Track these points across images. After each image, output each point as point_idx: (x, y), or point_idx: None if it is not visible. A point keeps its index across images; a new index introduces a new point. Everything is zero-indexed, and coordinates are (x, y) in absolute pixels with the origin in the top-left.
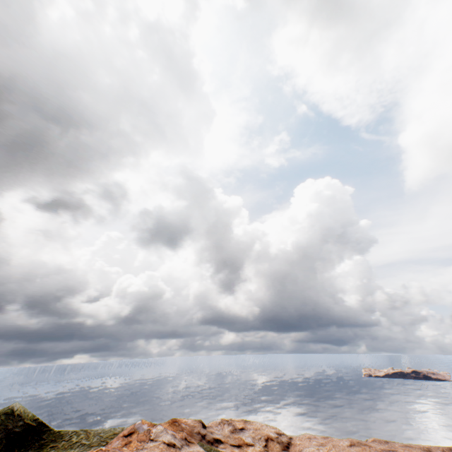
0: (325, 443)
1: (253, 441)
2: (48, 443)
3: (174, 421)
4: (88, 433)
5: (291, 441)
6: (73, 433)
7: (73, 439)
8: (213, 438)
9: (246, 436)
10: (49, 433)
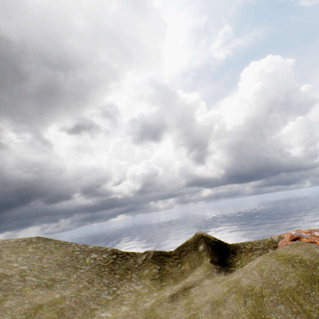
0: None
1: None
2: (234, 250)
3: (301, 231)
4: (251, 243)
5: None
6: (242, 244)
7: (247, 247)
8: None
9: None
10: (228, 245)
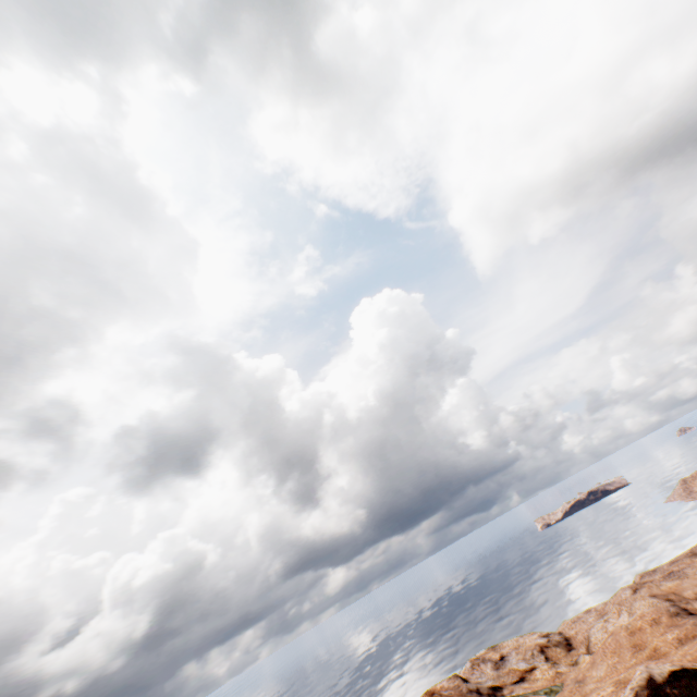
0: (603, 611)
1: (528, 663)
2: None
3: (431, 694)
4: None
5: (564, 635)
6: None
7: None
8: (488, 687)
9: (515, 664)
10: None
